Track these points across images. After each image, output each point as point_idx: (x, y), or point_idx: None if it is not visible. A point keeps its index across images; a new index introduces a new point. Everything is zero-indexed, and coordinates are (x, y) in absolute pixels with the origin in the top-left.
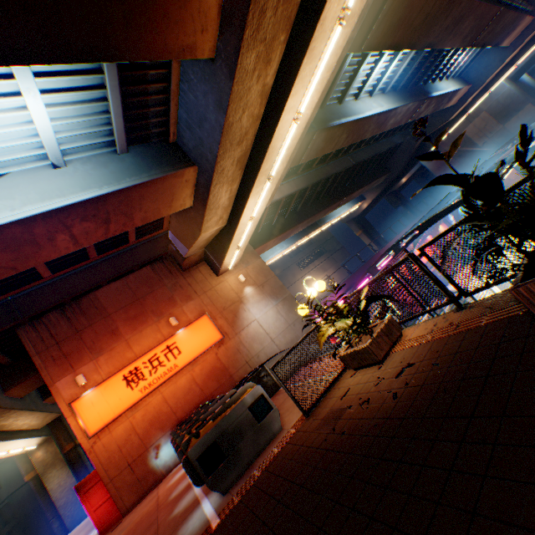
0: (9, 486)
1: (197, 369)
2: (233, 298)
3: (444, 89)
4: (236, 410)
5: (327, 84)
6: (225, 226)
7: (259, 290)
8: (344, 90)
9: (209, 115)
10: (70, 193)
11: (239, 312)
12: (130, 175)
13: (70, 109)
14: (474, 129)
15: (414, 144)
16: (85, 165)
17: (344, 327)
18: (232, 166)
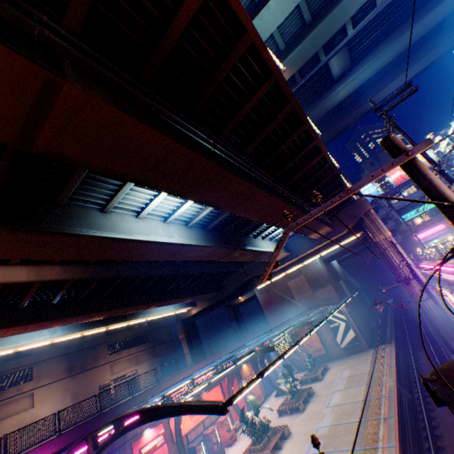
0: None
1: None
2: None
3: (263, 246)
4: None
5: None
6: None
7: None
8: (110, 200)
9: None
10: None
11: None
12: None
13: None
14: (295, 284)
15: (244, 276)
16: None
17: None
18: None
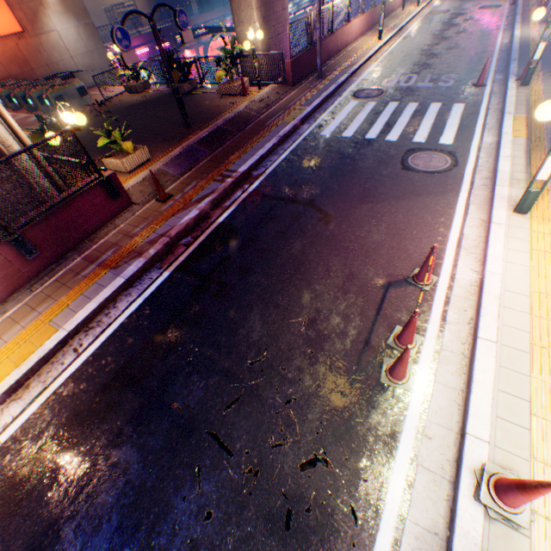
0: None
1: (0, 50)
2: None
3: None
4: (72, 88)
5: None
6: None
7: (62, 2)
8: None
9: None
10: None
11: (40, 15)
12: None
13: None
14: None
15: None
16: None
17: (129, 75)
18: None
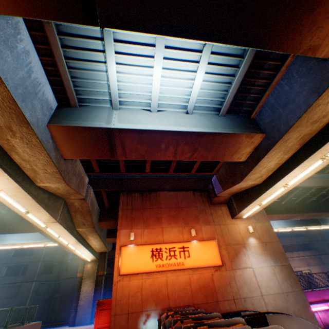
0: (69, 273)
1: (195, 276)
2: (238, 239)
3: None
4: None
5: None
6: (258, 184)
7: (261, 245)
8: None
9: (298, 98)
10: (188, 126)
11: (239, 252)
12: (221, 127)
13: (211, 84)
14: None
15: None
16: (200, 116)
17: None
18: (295, 139)
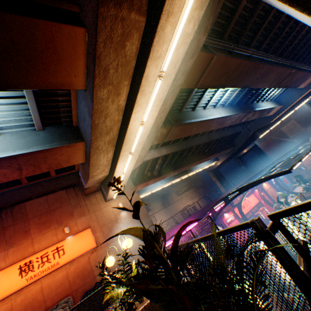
0: None
1: (72, 267)
2: (112, 217)
3: (264, 106)
4: None
5: (169, 104)
6: (108, 174)
7: (131, 214)
8: (196, 104)
9: (87, 117)
10: None
11: (113, 228)
12: (38, 144)
13: (3, 107)
14: (287, 128)
15: (248, 132)
16: (12, 136)
17: (114, 298)
18: (105, 144)
